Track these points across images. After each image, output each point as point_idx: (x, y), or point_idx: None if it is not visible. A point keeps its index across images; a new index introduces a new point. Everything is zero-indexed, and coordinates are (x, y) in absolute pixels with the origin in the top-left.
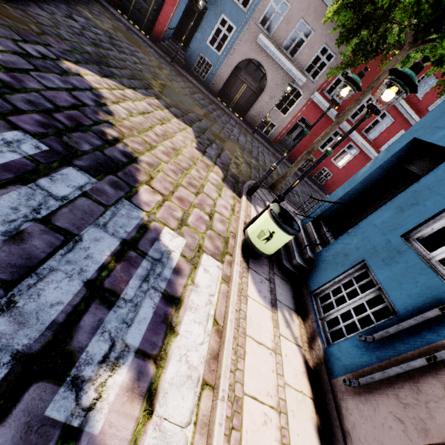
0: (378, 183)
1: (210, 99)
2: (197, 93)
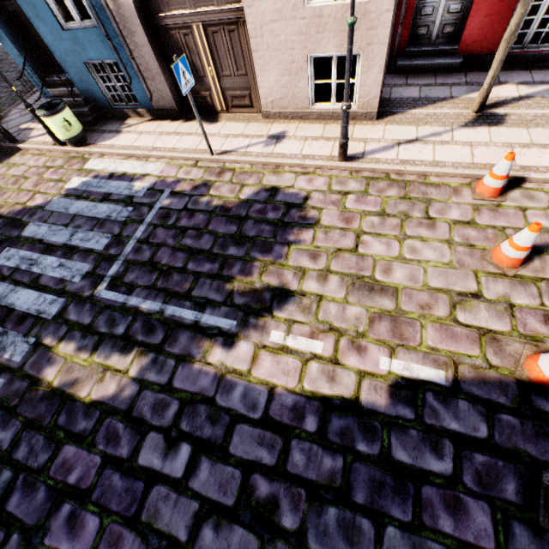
0: (1, 11)
1: None
2: None
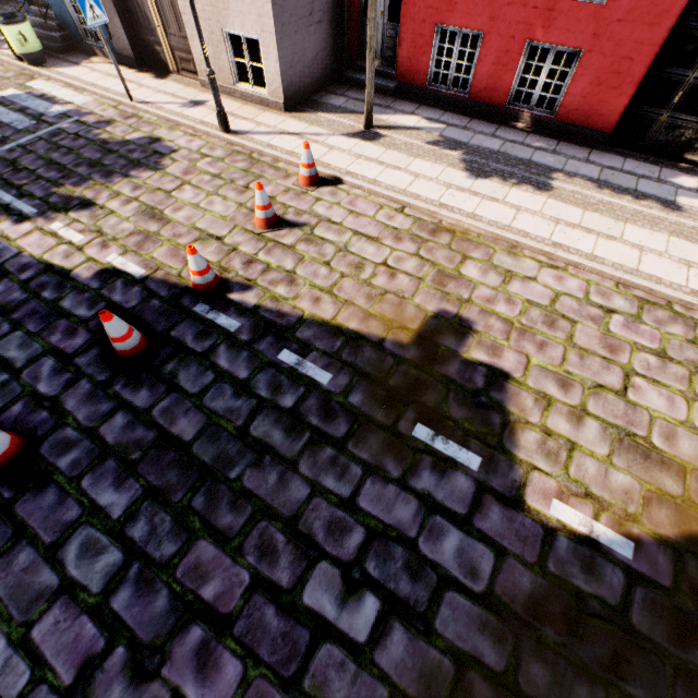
0: None
1: None
2: None
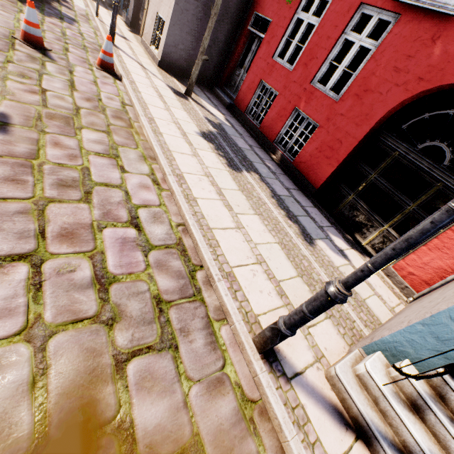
0: None
1: None
2: None
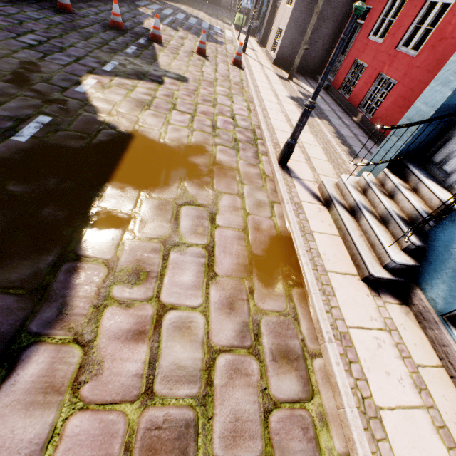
0: None
1: (197, 2)
2: (190, 0)
